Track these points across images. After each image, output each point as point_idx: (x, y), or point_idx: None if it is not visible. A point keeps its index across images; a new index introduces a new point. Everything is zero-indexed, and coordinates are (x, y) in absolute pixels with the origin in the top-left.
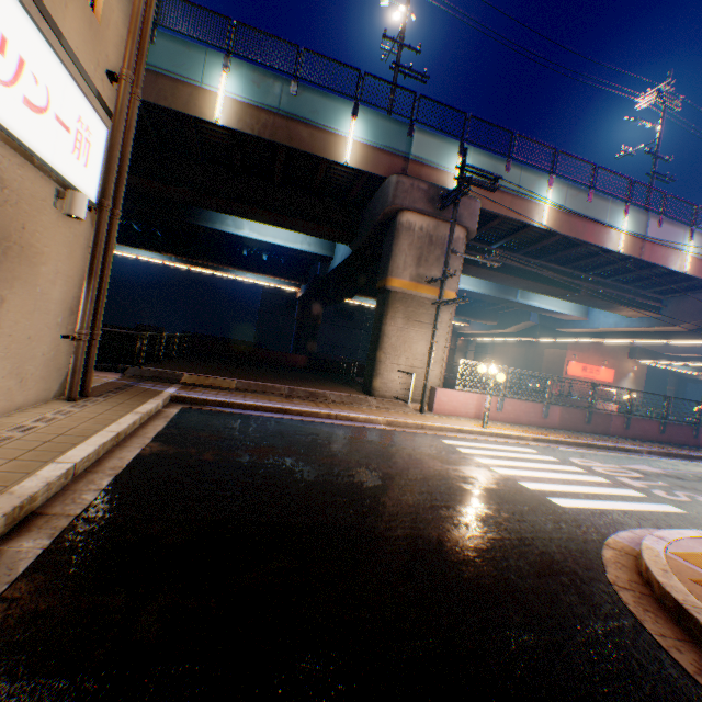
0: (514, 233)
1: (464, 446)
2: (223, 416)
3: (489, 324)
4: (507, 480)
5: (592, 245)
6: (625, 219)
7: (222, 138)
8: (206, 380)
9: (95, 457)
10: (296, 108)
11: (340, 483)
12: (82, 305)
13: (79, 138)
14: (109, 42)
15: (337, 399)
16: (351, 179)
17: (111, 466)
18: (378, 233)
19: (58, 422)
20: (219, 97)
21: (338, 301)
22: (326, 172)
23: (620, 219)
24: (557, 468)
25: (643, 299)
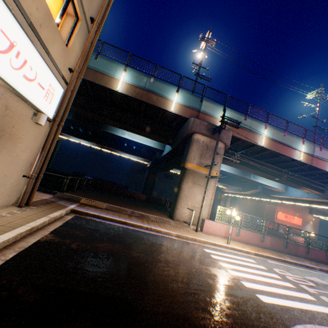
0: (248, 147)
1: (215, 254)
2: (93, 222)
3: (237, 188)
4: (234, 279)
5: (287, 156)
6: (303, 146)
7: (119, 97)
8: (92, 202)
9: (14, 240)
10: (152, 87)
11: (138, 270)
12: (36, 162)
13: (48, 92)
14: (72, 57)
15: (154, 219)
16: (173, 117)
17: (19, 246)
18: (184, 141)
19: (5, 218)
20: (120, 81)
21: (165, 170)
22: (163, 114)
23: (300, 146)
24: (265, 274)
25: (314, 185)
